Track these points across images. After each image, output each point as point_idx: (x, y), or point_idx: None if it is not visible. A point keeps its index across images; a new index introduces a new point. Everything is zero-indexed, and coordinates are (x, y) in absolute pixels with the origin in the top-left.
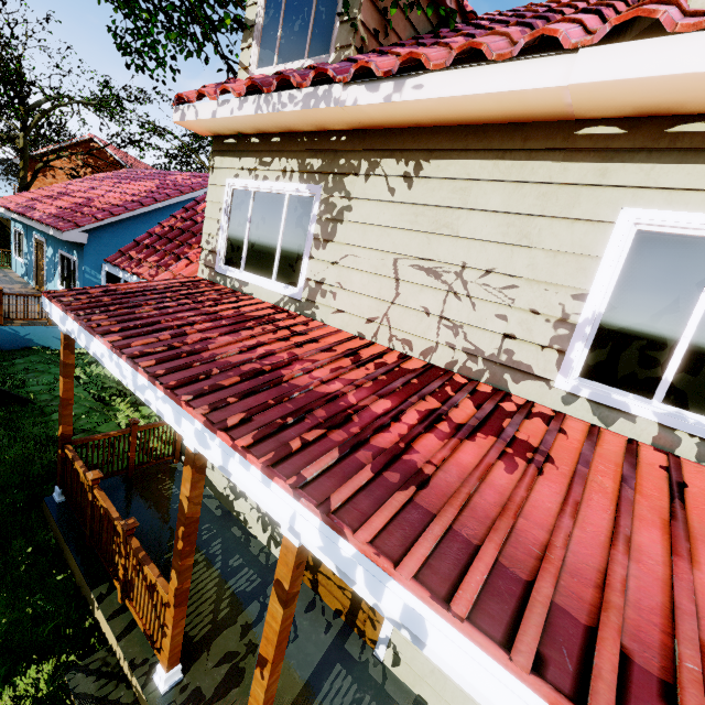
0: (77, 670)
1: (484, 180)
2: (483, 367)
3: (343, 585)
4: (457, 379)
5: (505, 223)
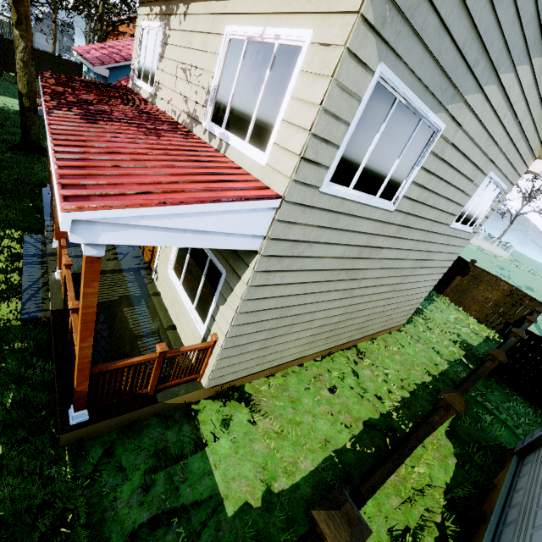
0: (28, 235)
1: (201, 14)
2: (190, 121)
3: (150, 249)
4: (179, 126)
5: (203, 39)
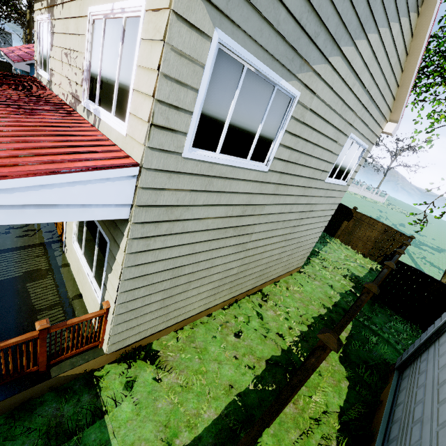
0: None
1: (73, 1)
2: (74, 101)
3: (61, 223)
4: (64, 106)
5: (75, 23)
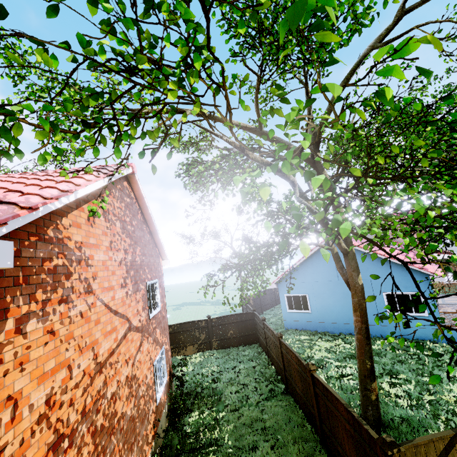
0: None
1: None
2: None
3: None
4: None
5: None
